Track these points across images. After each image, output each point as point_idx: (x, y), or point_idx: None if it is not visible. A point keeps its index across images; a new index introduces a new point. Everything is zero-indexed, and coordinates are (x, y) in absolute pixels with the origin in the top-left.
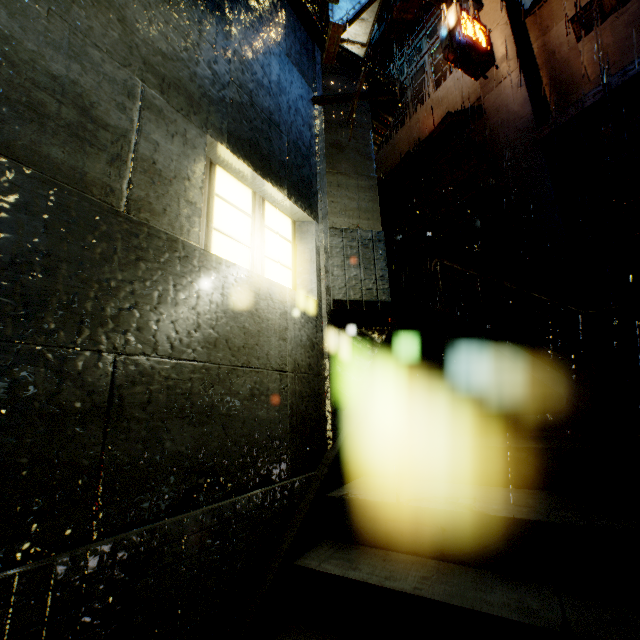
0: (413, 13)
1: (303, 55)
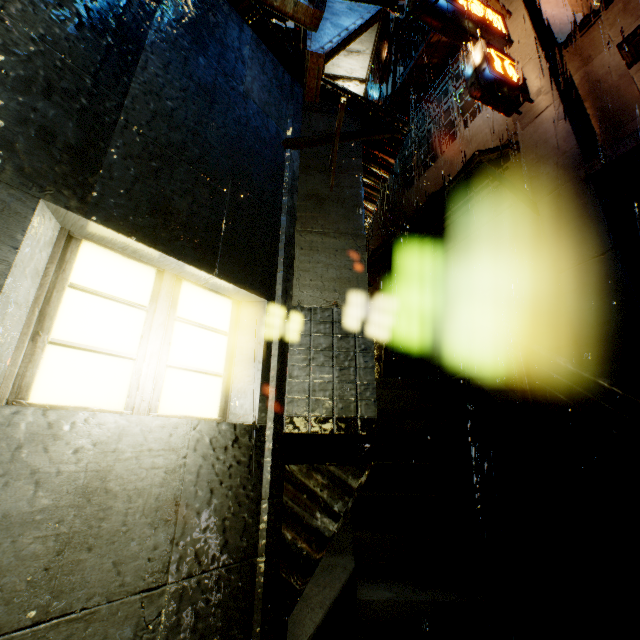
0: (437, 57)
1: (274, 92)
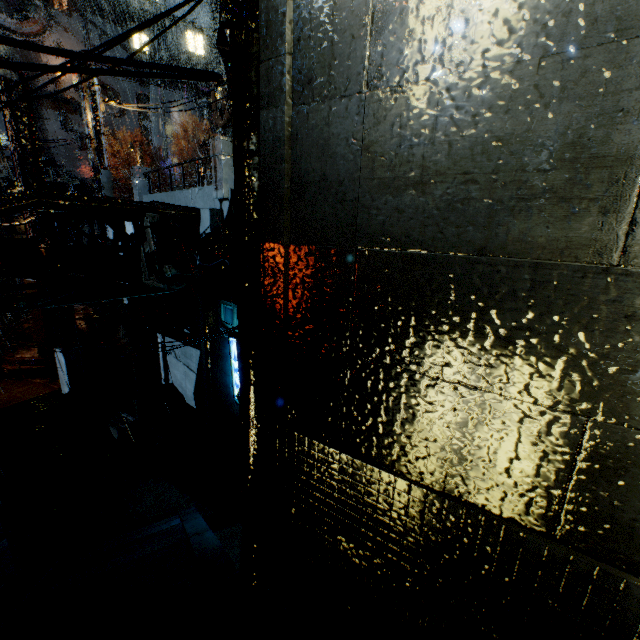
0: None
1: None
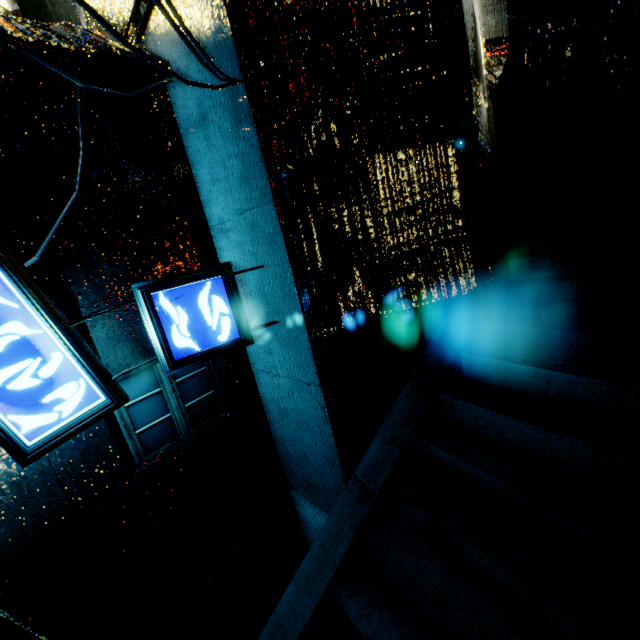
0: None
1: None
